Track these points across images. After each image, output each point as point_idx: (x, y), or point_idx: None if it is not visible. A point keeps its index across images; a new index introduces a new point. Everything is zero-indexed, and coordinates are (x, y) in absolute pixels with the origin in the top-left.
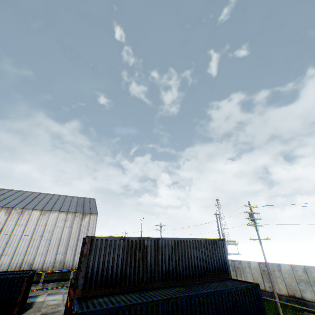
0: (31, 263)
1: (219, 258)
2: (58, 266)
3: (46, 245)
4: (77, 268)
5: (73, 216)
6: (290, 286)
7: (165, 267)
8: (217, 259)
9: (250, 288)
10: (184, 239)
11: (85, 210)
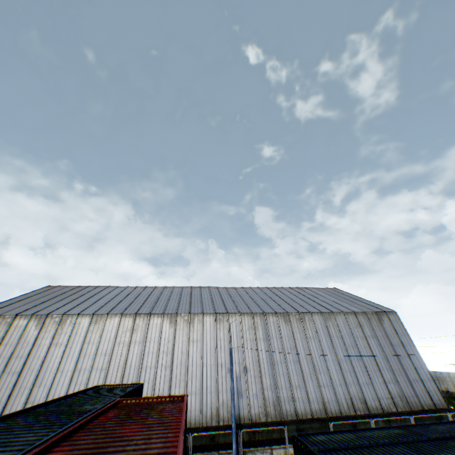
0: (362, 399)
1: None
2: (400, 403)
3: (361, 368)
4: None
5: (364, 318)
6: None
7: None
8: None
9: None
10: None
11: (367, 307)
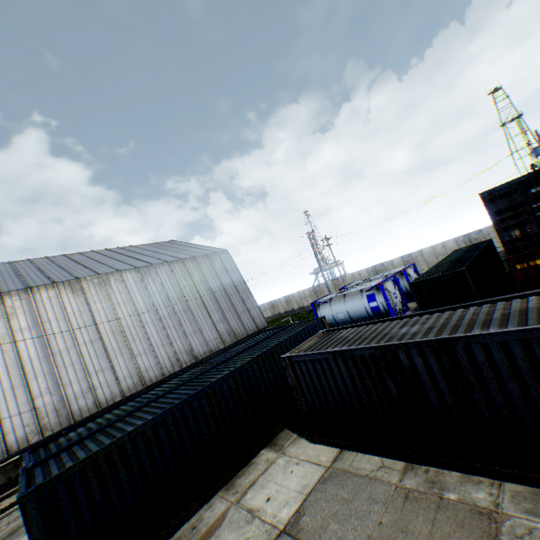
0: (189, 351)
1: None
2: (229, 338)
3: (189, 319)
4: (498, 234)
5: (194, 264)
6: None
7: None
8: None
9: None
10: None
11: (200, 252)
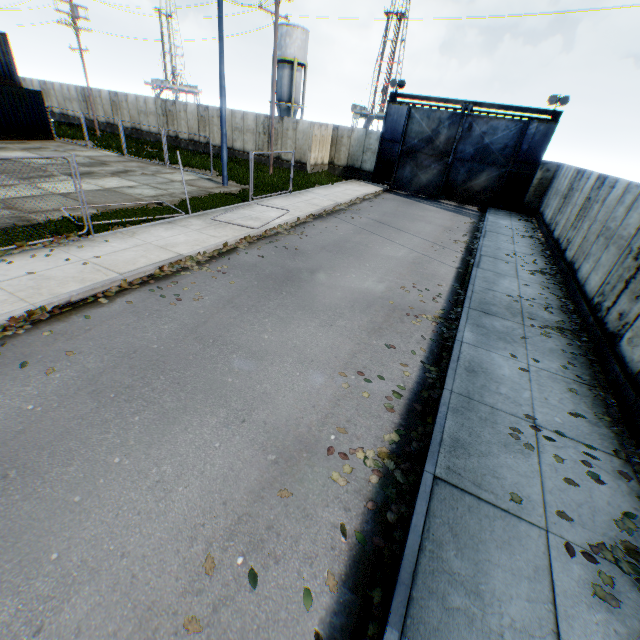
0: None
1: None
2: None
3: None
4: None
5: None
6: (134, 120)
7: None
8: None
9: (27, 94)
10: None
11: None
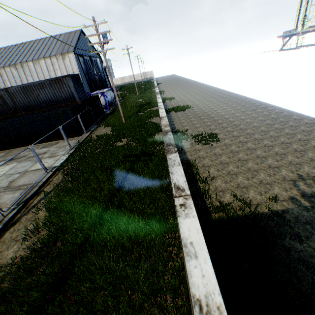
0: None
1: (67, 92)
2: None
3: None
4: None
5: (55, 60)
6: None
7: (23, 105)
8: (65, 93)
9: (62, 112)
10: (29, 85)
11: (65, 50)
